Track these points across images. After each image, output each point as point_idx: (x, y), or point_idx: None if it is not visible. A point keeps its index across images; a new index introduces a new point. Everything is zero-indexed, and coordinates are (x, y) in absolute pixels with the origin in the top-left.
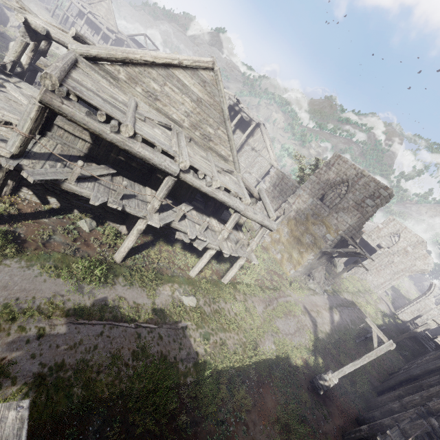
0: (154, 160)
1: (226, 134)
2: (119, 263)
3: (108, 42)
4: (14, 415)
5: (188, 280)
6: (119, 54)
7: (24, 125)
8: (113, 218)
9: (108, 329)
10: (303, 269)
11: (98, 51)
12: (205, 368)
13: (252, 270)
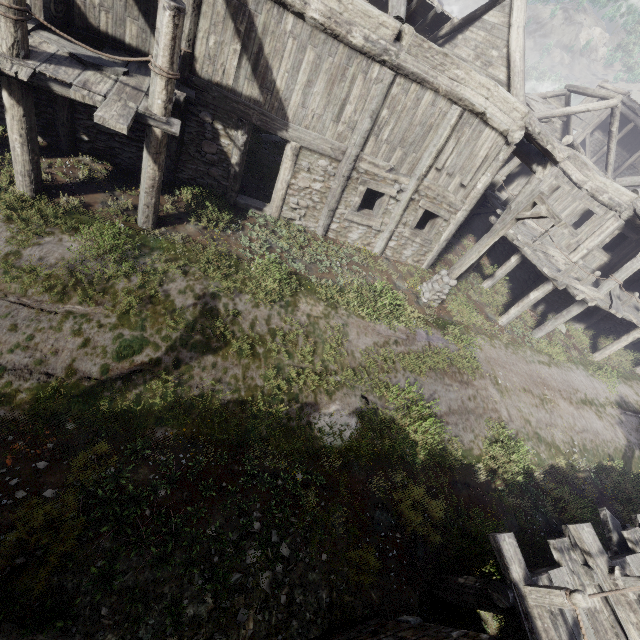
0: None
1: None
2: (596, 362)
3: None
4: None
5: None
6: None
7: (624, 277)
8: (574, 318)
9: (639, 420)
10: None
11: None
12: None
13: None
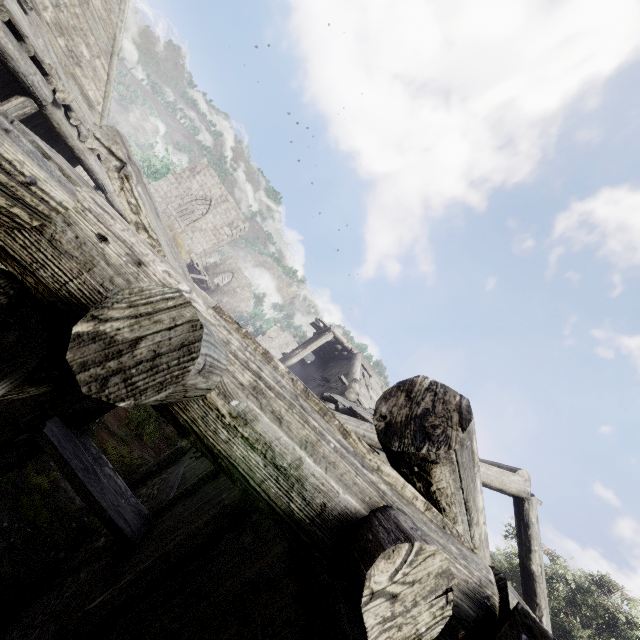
0: (19, 64)
1: (107, 72)
2: None
3: None
4: None
5: None
6: None
7: None
8: None
9: None
10: None
11: None
12: None
13: None
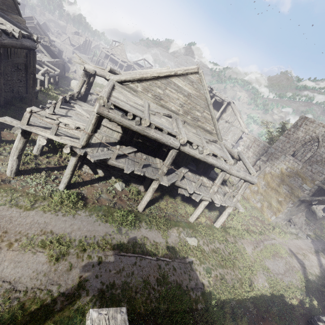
0: (163, 139)
1: (210, 114)
2: (141, 212)
3: (122, 68)
4: (120, 317)
5: (188, 224)
6: (138, 76)
7: (88, 128)
8: (135, 181)
9: (139, 260)
10: (283, 215)
11: (125, 77)
12: (211, 298)
13: (237, 217)
